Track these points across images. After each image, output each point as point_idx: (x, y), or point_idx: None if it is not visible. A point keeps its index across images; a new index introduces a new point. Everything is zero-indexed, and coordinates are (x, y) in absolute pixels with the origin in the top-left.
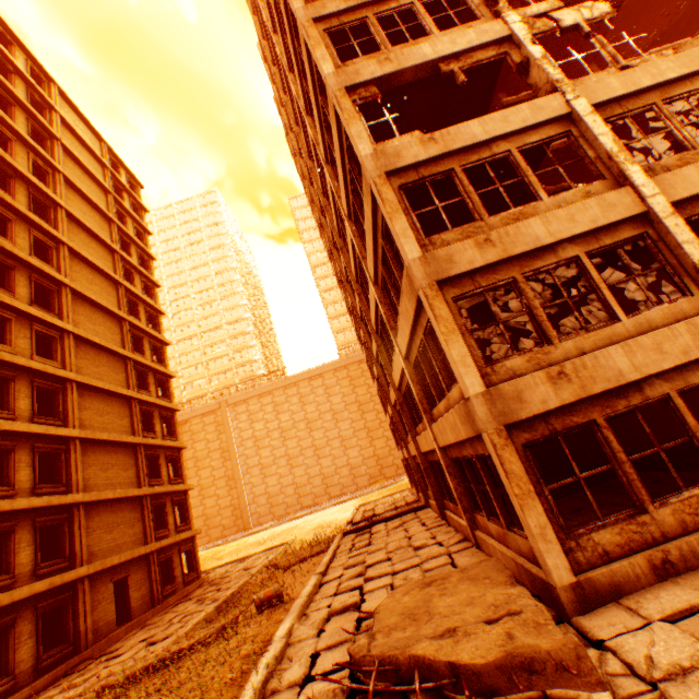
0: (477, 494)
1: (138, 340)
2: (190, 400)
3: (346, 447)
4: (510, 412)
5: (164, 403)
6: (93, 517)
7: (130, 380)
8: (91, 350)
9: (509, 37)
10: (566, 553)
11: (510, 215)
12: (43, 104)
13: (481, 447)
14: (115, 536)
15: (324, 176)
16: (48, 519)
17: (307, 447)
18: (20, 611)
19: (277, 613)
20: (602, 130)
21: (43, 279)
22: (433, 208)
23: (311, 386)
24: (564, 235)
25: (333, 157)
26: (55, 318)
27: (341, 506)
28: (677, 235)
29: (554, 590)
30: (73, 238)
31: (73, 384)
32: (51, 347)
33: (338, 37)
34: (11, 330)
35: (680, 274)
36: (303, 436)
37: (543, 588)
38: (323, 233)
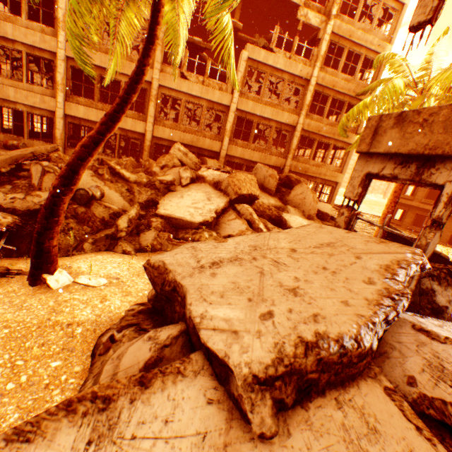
0: None
1: None
2: None
3: None
4: None
5: None
6: None
7: None
8: None
9: None
10: None
11: (5, 16)
12: None
13: None
14: None
15: None
16: None
17: None
18: None
19: None
20: (63, 7)
21: None
22: None
23: None
24: (19, 40)
25: None
26: None
27: None
28: (59, 69)
29: None
30: None
31: None
32: None
33: None
34: None
35: (56, 83)
36: None
37: None
38: None
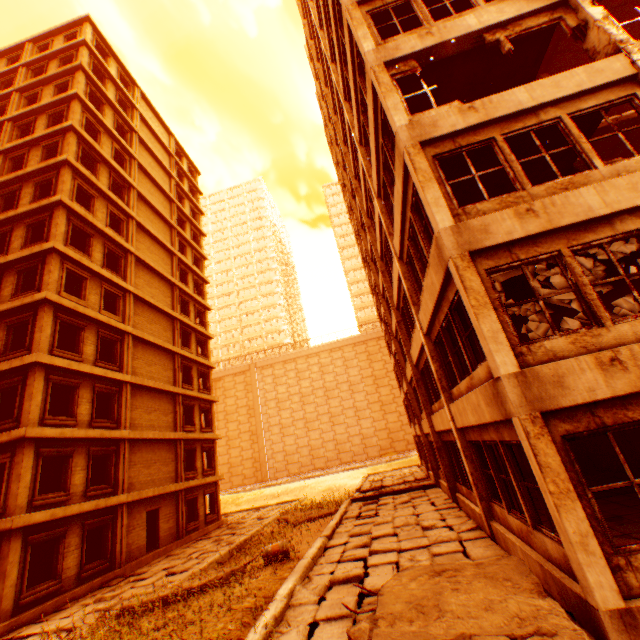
0: (497, 482)
1: (185, 303)
2: (225, 360)
3: (360, 417)
4: (548, 398)
5: (202, 360)
6: (135, 452)
7: (175, 337)
8: (146, 308)
9: (564, 1)
10: (612, 570)
11: (557, 185)
12: (127, 103)
13: (507, 433)
14: (151, 472)
15: (357, 159)
16: (100, 449)
17: (323, 413)
18: (70, 524)
19: (282, 569)
20: None
21: (114, 246)
22: (468, 177)
23: (331, 357)
24: (623, 205)
25: (367, 138)
26: (120, 279)
27: (350, 472)
28: None
29: (595, 612)
30: (141, 214)
31: (130, 337)
32: (116, 304)
33: (379, 20)
34: (86, 287)
35: None
36: (320, 402)
37: (578, 605)
38: (352, 215)
